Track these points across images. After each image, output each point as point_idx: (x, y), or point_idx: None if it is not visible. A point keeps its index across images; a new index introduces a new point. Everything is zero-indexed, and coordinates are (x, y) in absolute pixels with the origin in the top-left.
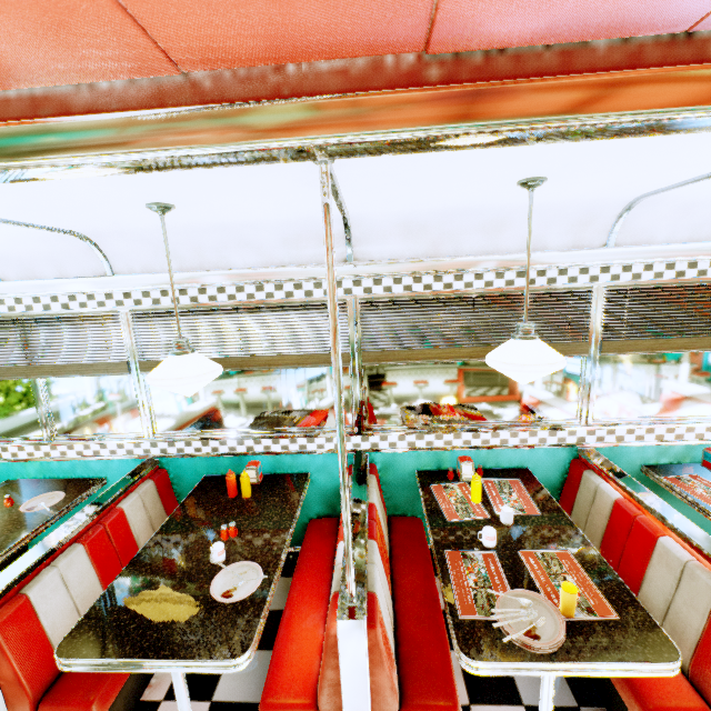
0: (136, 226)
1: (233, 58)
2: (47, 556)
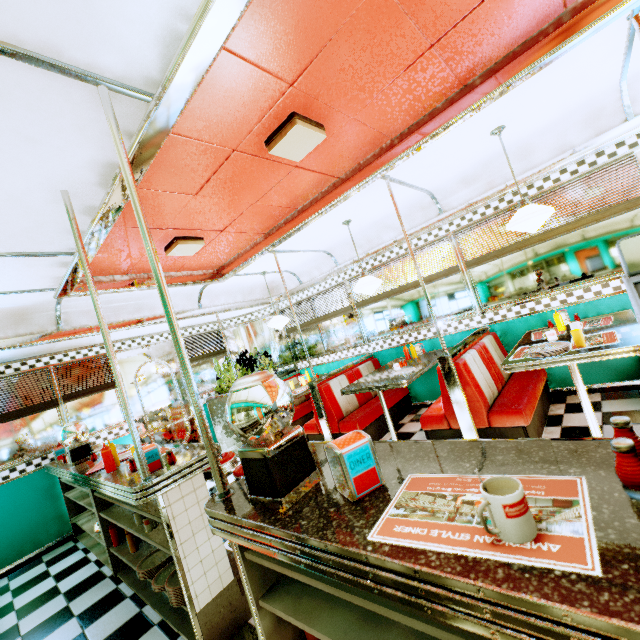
0: (342, 238)
1: (348, 168)
2: (333, 374)
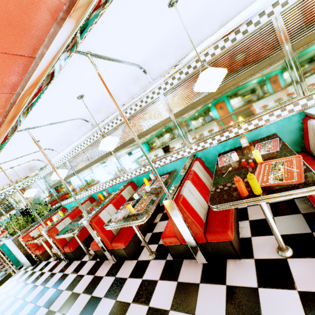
0: (50, 143)
1: None
2: (60, 220)
